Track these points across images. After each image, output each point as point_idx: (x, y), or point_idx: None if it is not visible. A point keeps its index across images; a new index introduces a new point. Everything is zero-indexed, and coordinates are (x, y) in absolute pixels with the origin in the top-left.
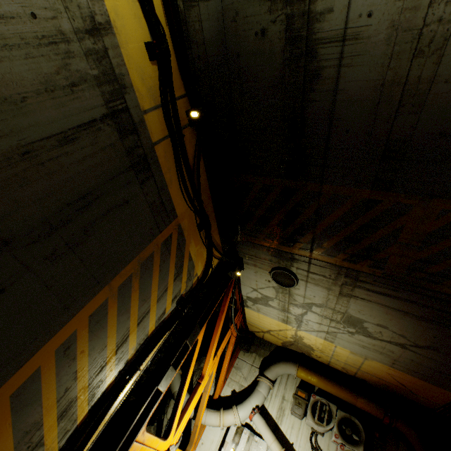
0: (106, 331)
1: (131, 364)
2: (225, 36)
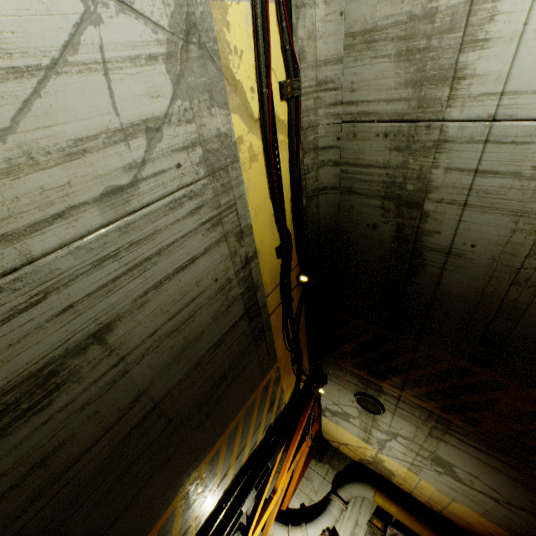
0: (216, 470)
1: (227, 493)
2: (339, 217)
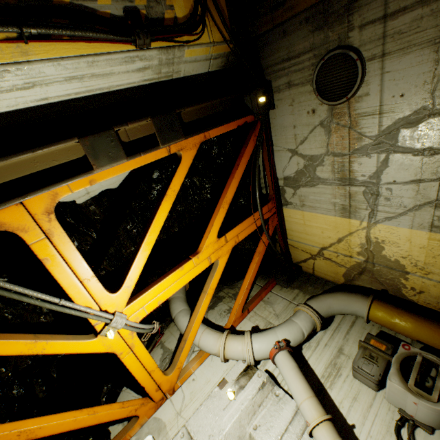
0: None
1: (3, 6)
2: None
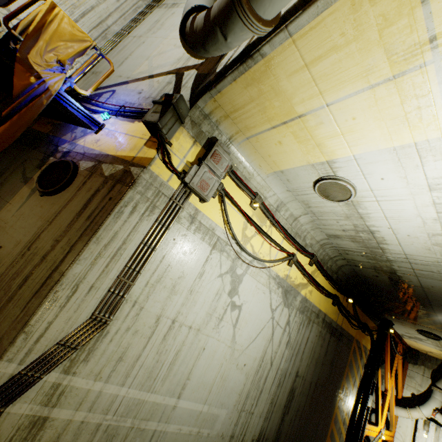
0: (346, 394)
1: (356, 401)
2: (355, 271)
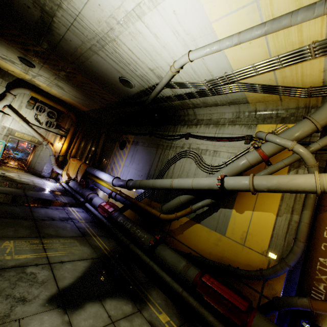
0: None
1: None
2: None
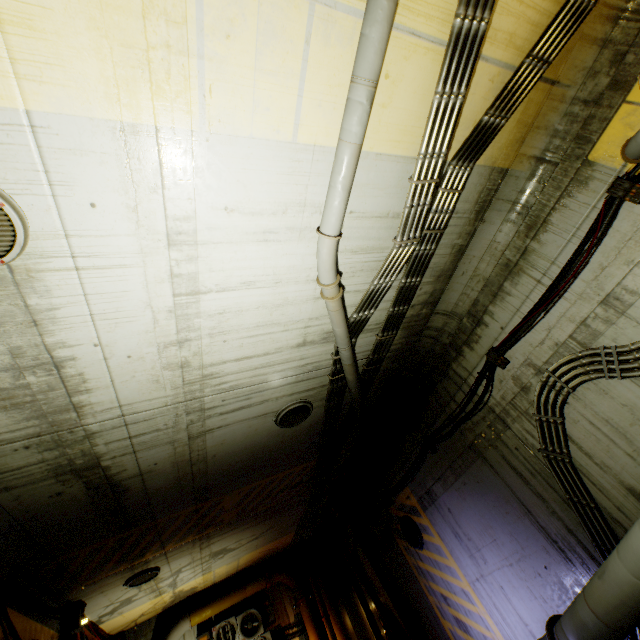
0: None
1: None
2: (5, 508)
